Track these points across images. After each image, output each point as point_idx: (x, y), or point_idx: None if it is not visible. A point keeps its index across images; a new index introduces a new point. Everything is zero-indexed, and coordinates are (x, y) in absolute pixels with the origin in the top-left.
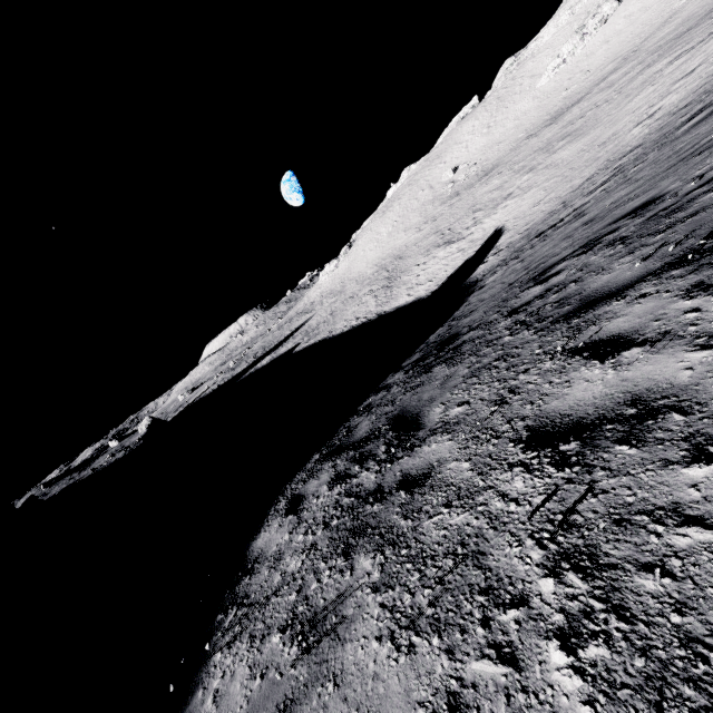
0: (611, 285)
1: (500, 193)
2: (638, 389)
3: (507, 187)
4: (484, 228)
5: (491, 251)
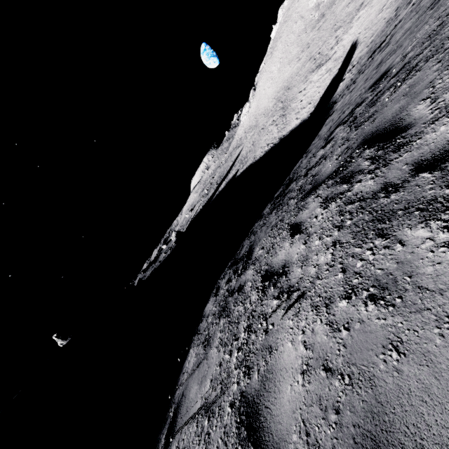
0: (322, 176)
1: (354, 5)
2: (287, 260)
3: None
4: (343, 45)
5: (348, 67)
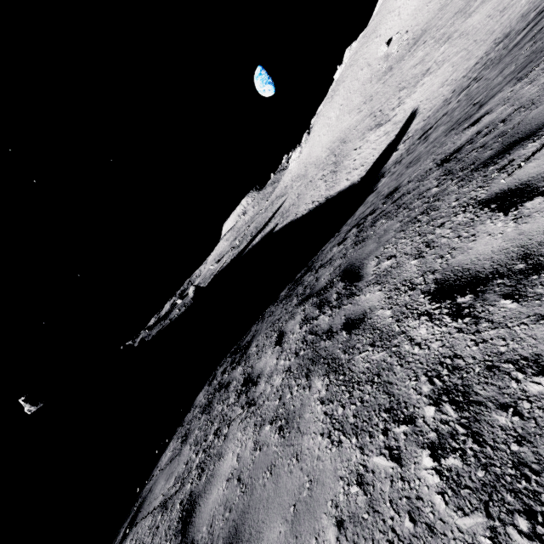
0: (317, 286)
1: (421, 68)
2: (263, 370)
3: (427, 61)
4: (404, 110)
5: (403, 137)
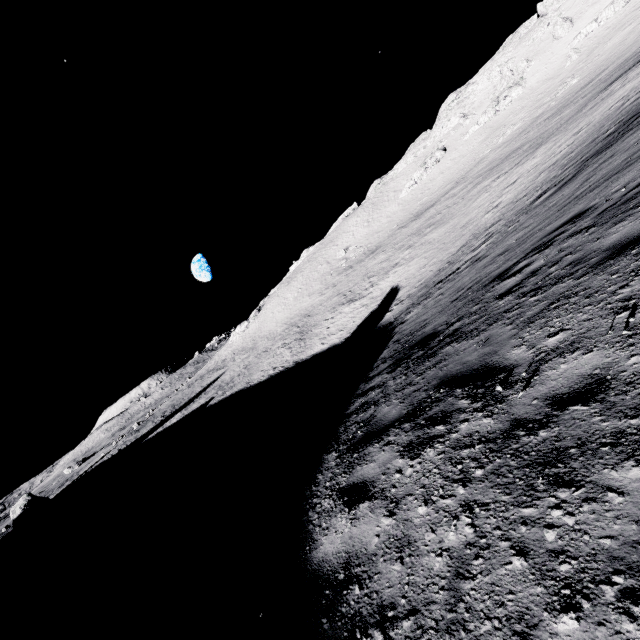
0: (636, 232)
1: (388, 263)
2: None
3: (393, 259)
4: (381, 288)
5: (394, 302)
